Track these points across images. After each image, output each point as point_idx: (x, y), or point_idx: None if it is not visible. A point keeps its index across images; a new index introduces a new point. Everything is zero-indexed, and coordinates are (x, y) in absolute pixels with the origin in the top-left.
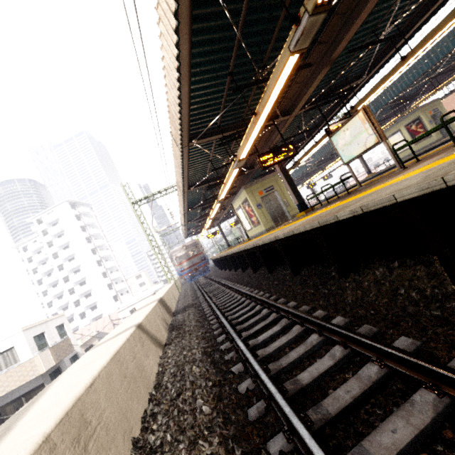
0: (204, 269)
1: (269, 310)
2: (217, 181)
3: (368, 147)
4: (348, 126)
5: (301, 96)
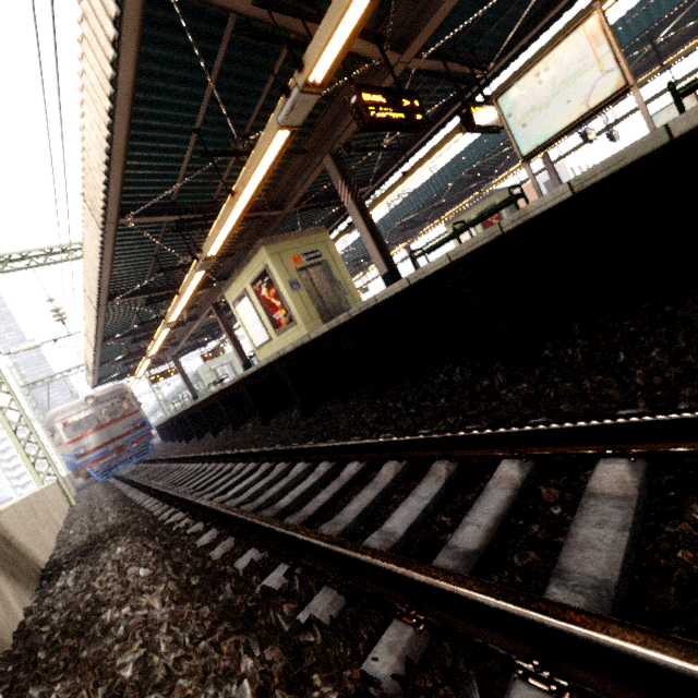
0: (141, 446)
1: (636, 460)
2: (202, 215)
3: (595, 104)
4: (550, 61)
5: (436, 2)
